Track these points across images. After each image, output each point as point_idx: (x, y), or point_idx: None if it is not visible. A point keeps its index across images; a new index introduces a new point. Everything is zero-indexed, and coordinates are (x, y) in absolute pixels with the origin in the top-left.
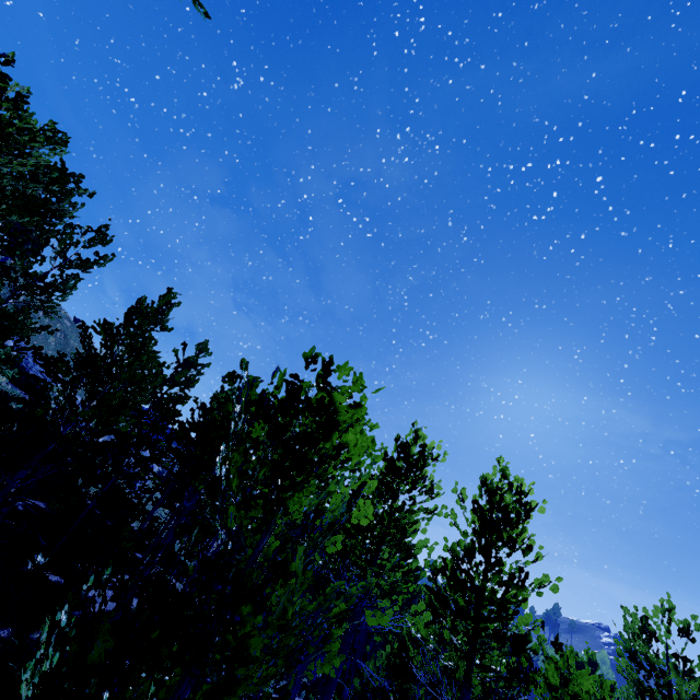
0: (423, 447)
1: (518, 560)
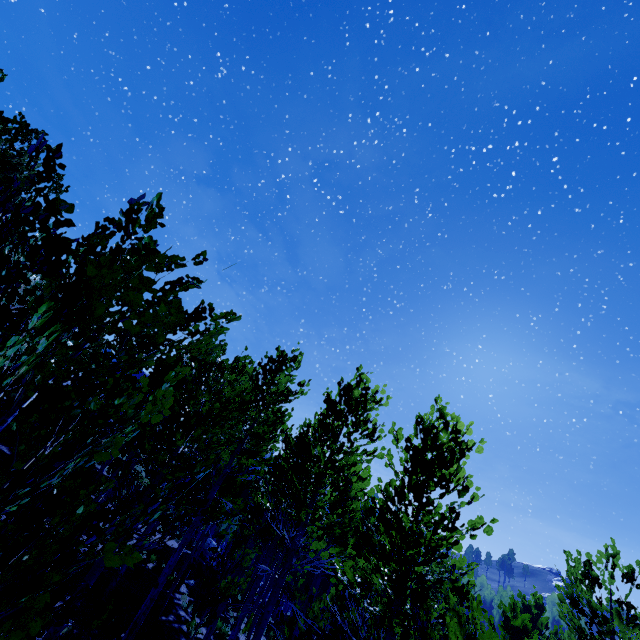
0: (366, 390)
1: (454, 502)
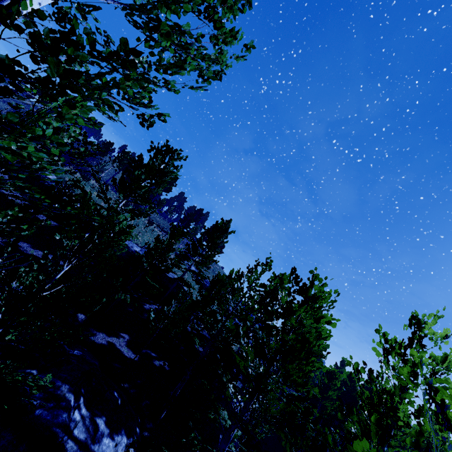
0: None
1: None
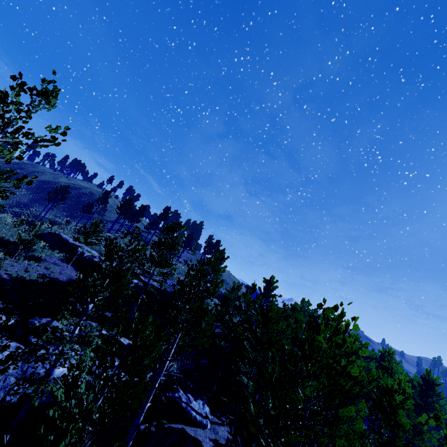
0: (432, 382)
1: None
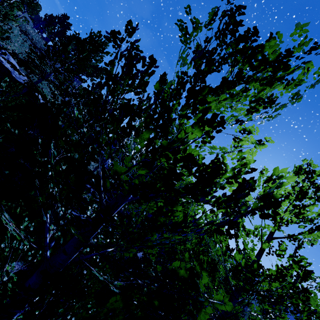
0: None
1: None
